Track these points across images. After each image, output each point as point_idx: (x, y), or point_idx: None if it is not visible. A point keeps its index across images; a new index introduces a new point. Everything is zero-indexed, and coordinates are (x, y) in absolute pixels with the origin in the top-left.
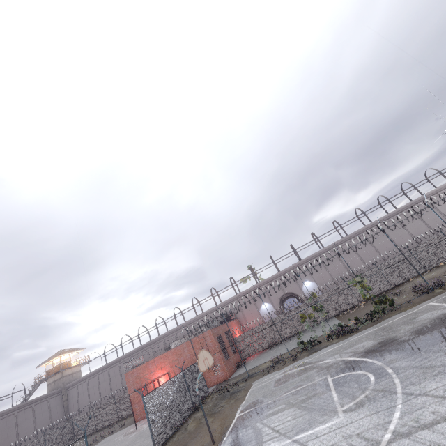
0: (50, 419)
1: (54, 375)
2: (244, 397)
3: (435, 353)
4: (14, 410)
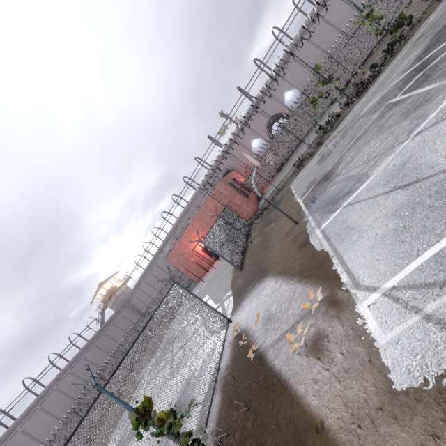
0: (132, 323)
1: (109, 300)
2: (291, 195)
3: None
4: (100, 333)
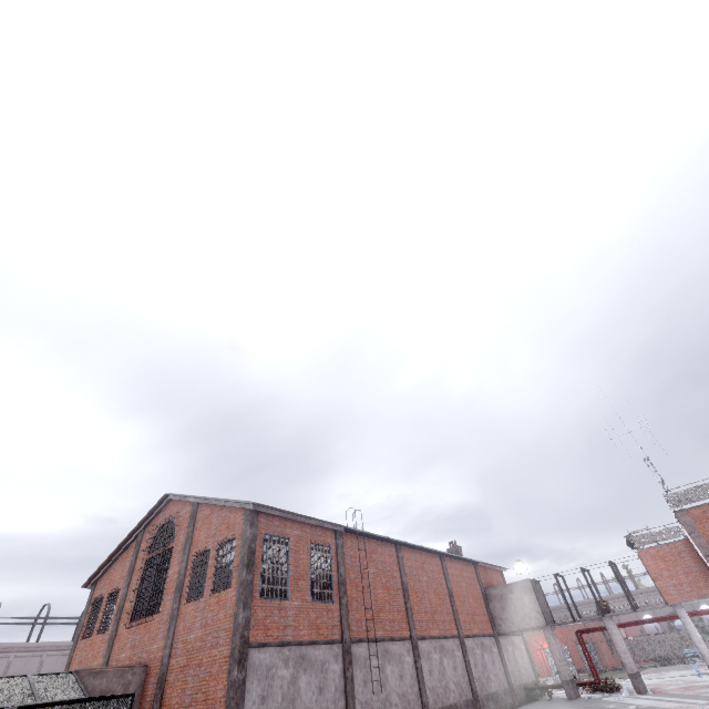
0: None
1: None
2: (642, 670)
3: None
4: None
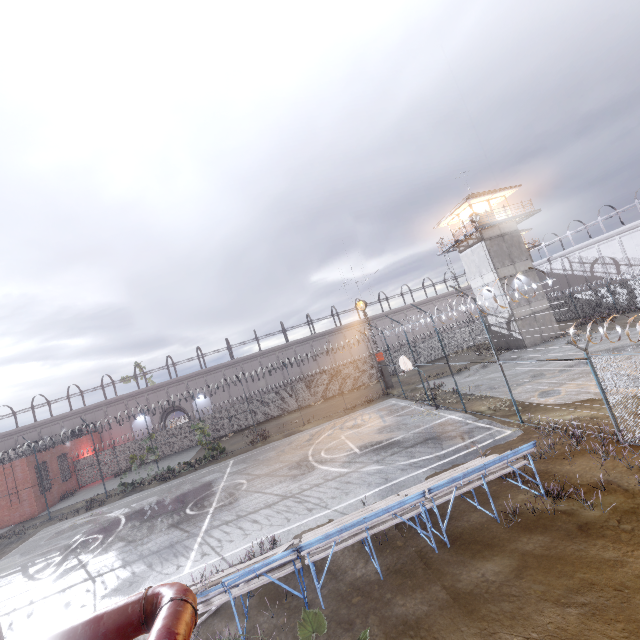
0: None
1: None
2: (10, 551)
3: (147, 526)
4: None
